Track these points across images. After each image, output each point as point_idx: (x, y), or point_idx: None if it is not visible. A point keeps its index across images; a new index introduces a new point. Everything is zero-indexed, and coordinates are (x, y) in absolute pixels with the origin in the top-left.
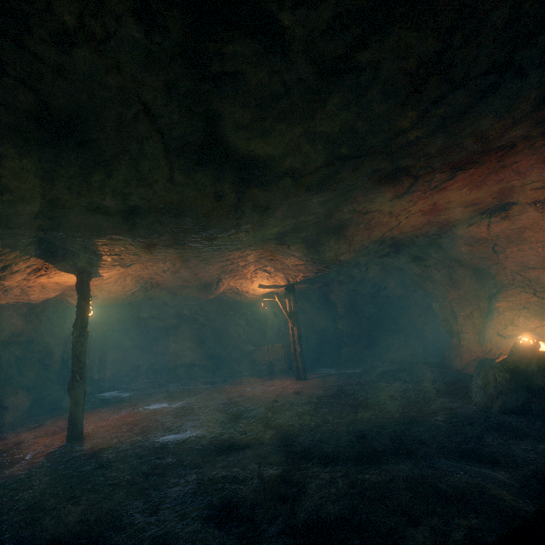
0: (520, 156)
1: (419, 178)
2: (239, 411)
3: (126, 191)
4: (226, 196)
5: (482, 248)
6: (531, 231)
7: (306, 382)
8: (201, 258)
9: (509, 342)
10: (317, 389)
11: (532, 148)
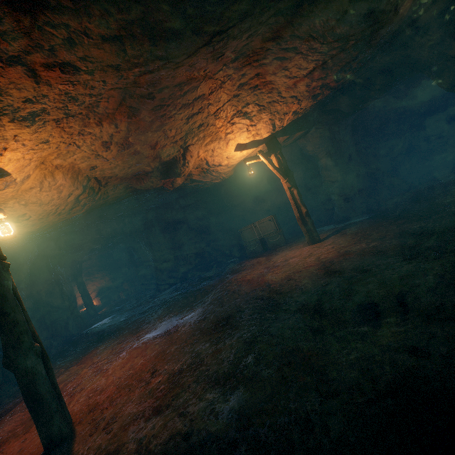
0: None
1: None
2: (305, 302)
3: None
4: None
5: None
6: None
7: (330, 242)
8: (155, 101)
9: None
10: (364, 243)
11: None
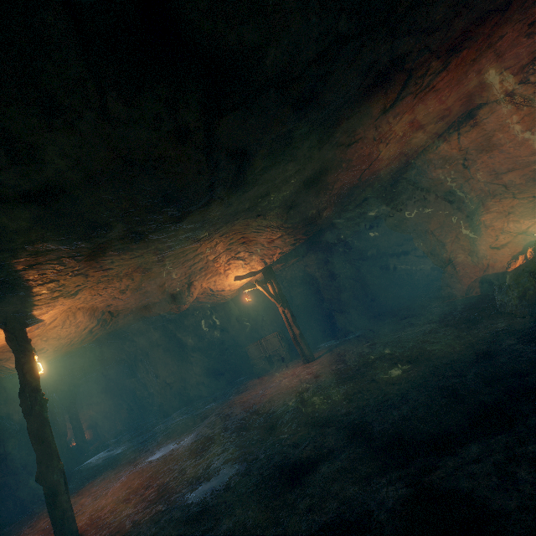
0: (508, 26)
1: (413, 72)
2: (269, 420)
3: (31, 140)
4: (191, 135)
5: (452, 167)
6: (500, 132)
7: (318, 362)
8: (163, 262)
9: (504, 252)
10: (336, 364)
11: (521, 11)
